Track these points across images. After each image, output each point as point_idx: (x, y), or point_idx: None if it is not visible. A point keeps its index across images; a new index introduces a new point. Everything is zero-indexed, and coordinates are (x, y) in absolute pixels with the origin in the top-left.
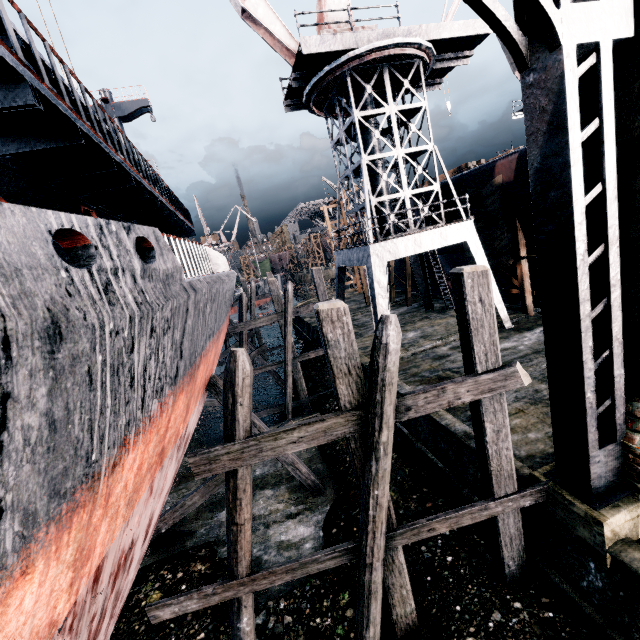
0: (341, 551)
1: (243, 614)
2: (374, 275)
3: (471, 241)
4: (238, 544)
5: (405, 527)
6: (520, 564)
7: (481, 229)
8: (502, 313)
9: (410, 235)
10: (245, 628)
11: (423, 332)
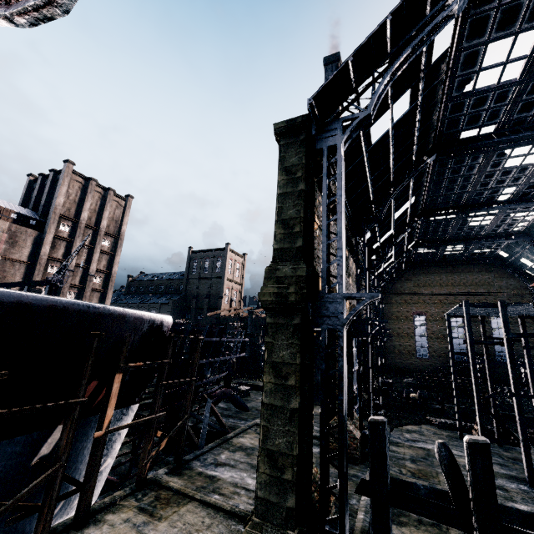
0: None
1: None
2: None
3: None
4: None
5: None
6: None
7: None
8: None
9: None
10: None
11: None
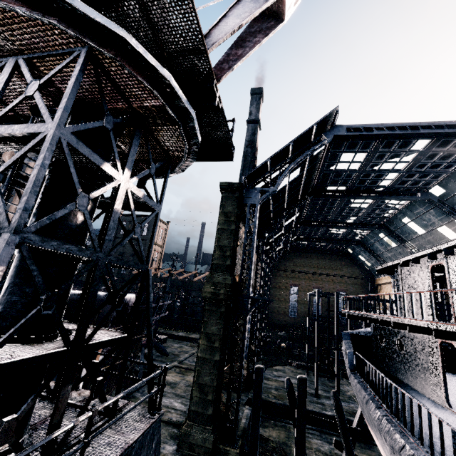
0: None
1: None
2: None
3: None
4: None
5: None
6: None
7: None
8: None
9: None
10: None
11: None
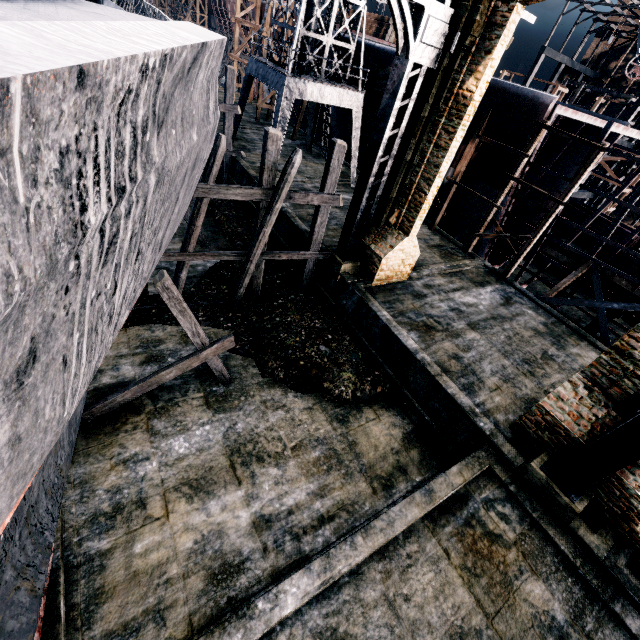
0: (239, 254)
1: (184, 270)
2: (282, 105)
3: (356, 111)
4: (193, 236)
5: (270, 252)
6: (308, 283)
7: (367, 103)
8: (353, 175)
9: (319, 83)
10: (183, 277)
11: (299, 168)
